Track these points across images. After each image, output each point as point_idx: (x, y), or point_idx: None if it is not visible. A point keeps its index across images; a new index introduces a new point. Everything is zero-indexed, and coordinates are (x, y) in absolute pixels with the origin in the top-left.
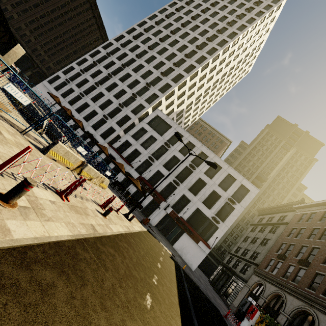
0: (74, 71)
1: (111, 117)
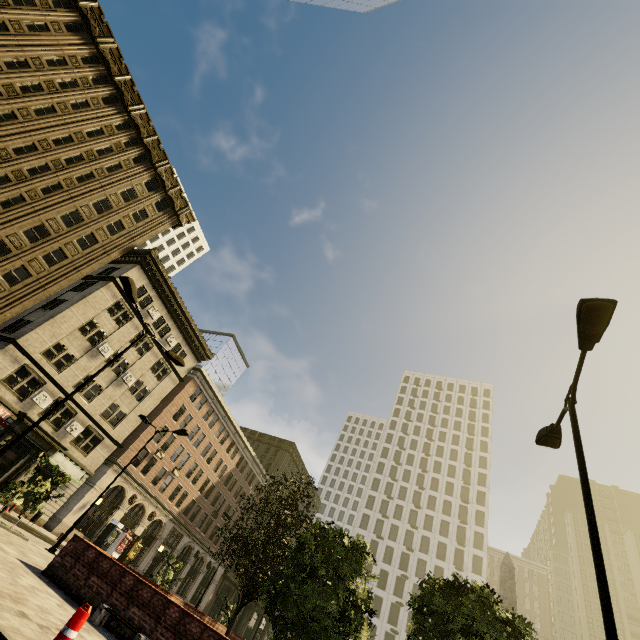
0: None
1: None
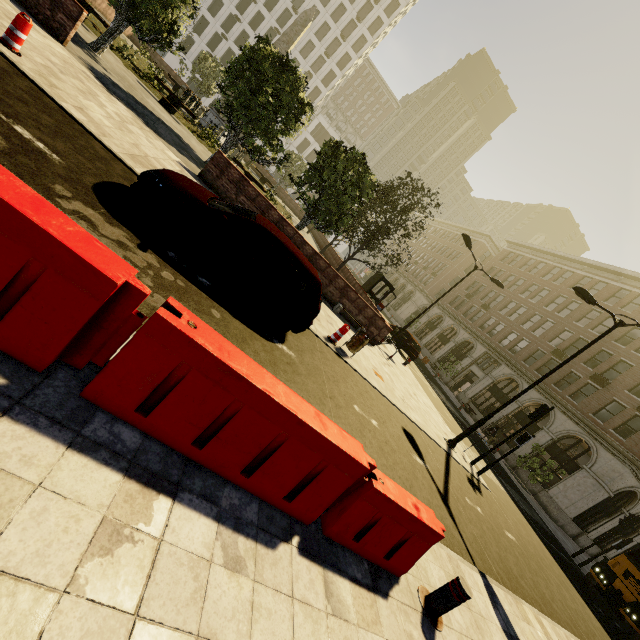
0: (210, 28)
1: None
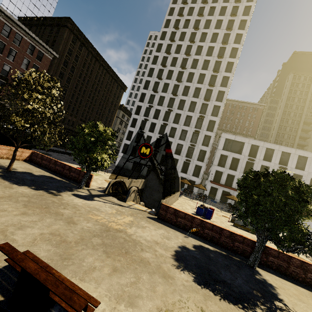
0: (134, 133)
1: (190, 157)
